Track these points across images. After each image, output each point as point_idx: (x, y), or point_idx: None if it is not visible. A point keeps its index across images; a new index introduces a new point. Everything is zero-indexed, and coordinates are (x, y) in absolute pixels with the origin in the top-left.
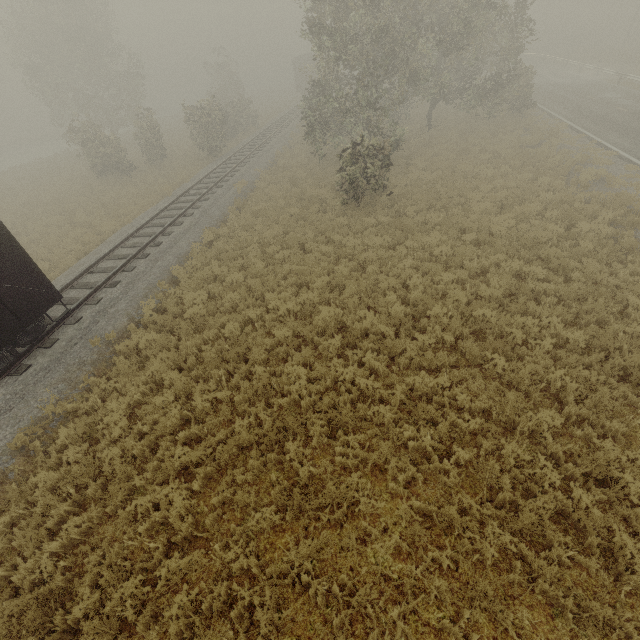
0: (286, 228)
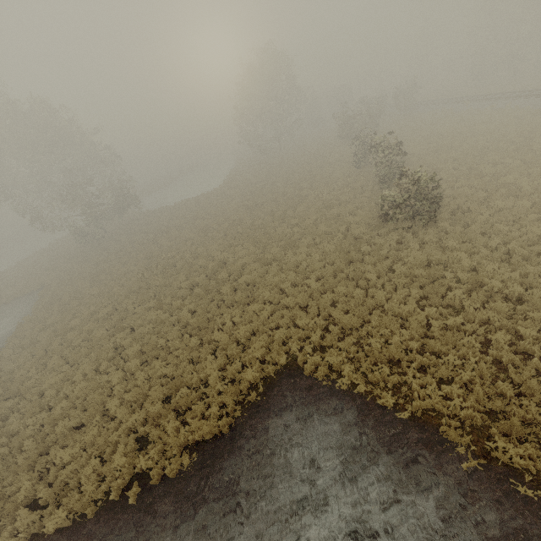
0: None
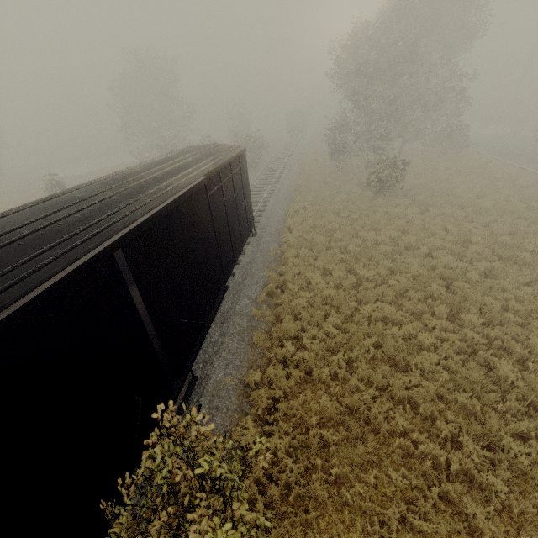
0: (342, 205)
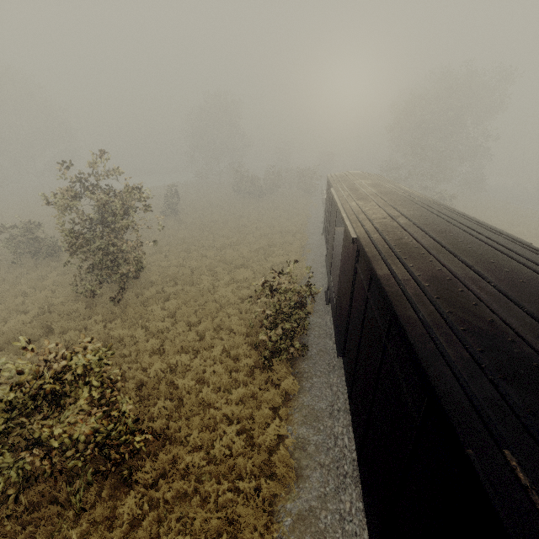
0: None
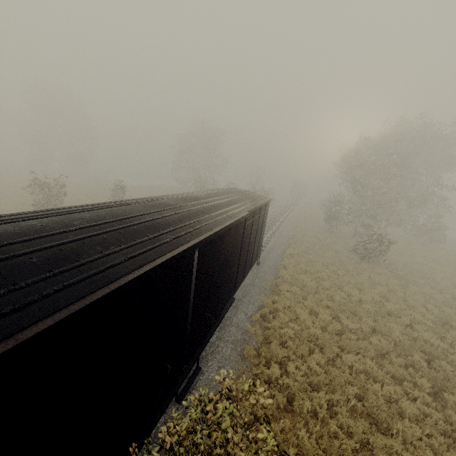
0: (330, 260)
